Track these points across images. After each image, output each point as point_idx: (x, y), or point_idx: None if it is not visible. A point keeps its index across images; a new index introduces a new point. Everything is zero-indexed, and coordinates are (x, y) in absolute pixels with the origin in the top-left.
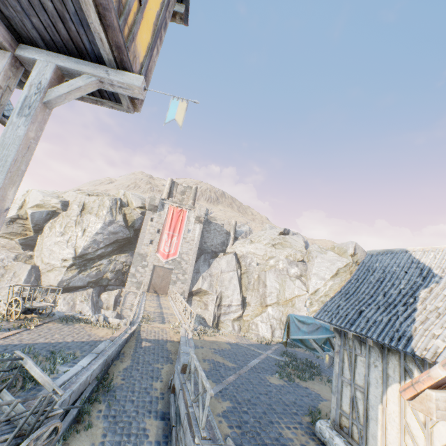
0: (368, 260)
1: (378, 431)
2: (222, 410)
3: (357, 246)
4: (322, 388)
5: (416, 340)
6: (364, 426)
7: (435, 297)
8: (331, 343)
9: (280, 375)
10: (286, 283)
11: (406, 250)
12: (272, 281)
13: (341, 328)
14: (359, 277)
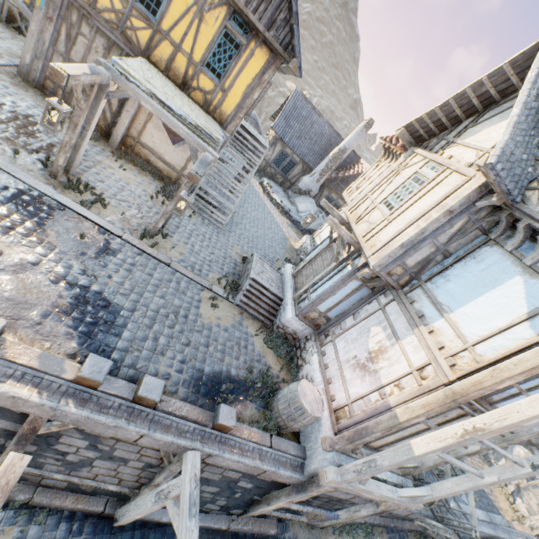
0: None
1: None
2: None
3: None
4: None
5: None
6: None
7: None
8: None
9: None
10: None
11: None
12: None
13: None
14: None
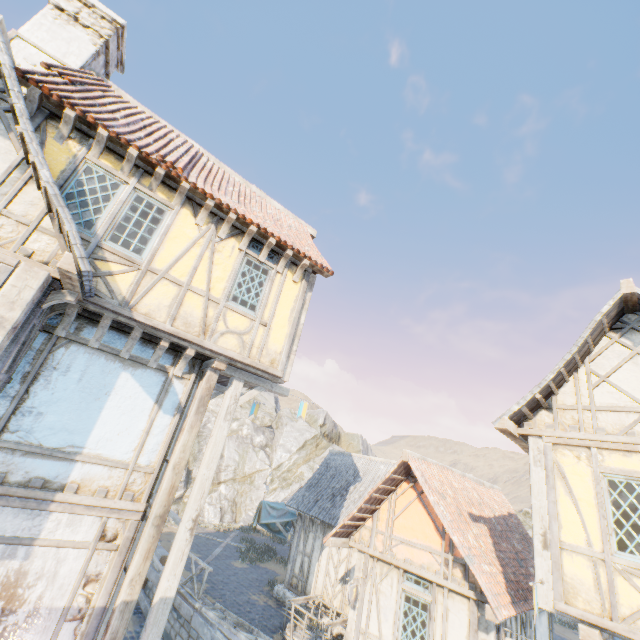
0: (329, 458)
1: (314, 579)
2: (204, 589)
3: (328, 416)
4: (277, 566)
5: (341, 519)
6: (306, 579)
7: (356, 492)
8: (294, 525)
9: (243, 559)
10: (248, 454)
11: (351, 454)
12: (231, 451)
13: (303, 513)
14: (321, 472)
